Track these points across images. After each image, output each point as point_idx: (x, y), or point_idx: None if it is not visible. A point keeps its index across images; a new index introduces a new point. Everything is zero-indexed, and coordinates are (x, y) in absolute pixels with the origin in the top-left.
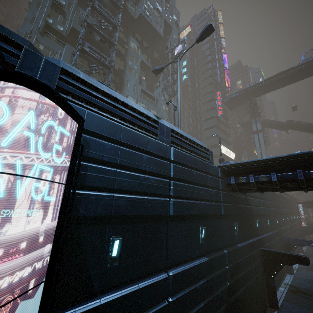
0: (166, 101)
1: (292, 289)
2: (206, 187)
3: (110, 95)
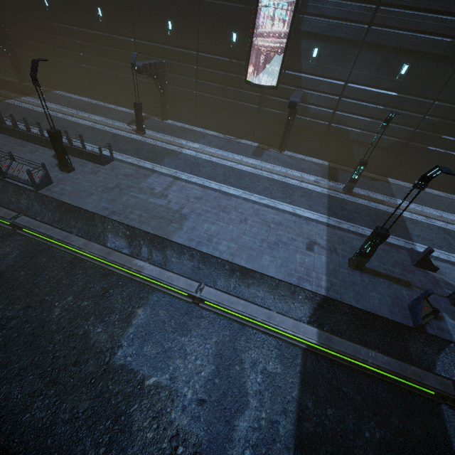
0: None
1: None
2: (452, 15)
3: None
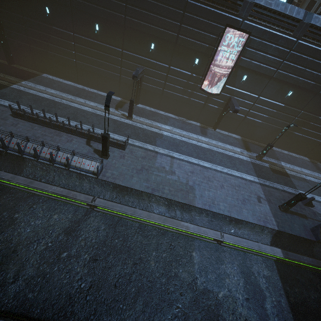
0: None
1: None
2: (317, 71)
3: (272, 10)
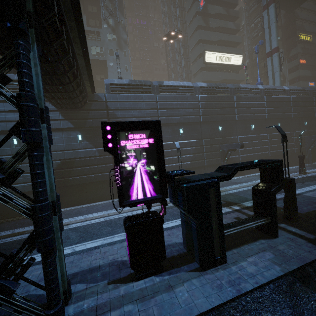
0: (112, 28)
1: None
2: None
3: None
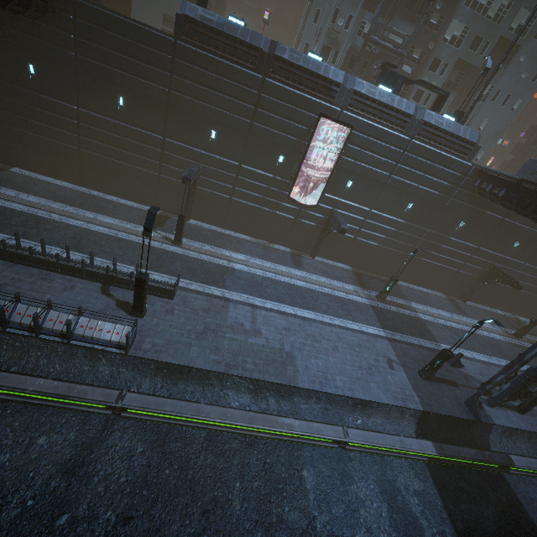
0: None
1: (510, 318)
2: (439, 179)
3: (377, 101)
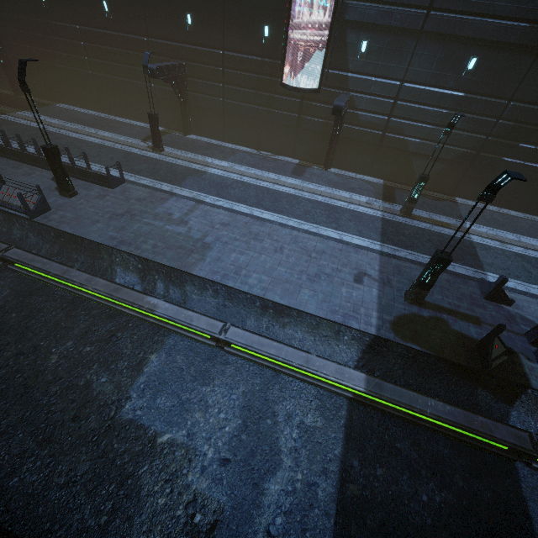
0: None
1: None
2: None
3: None
